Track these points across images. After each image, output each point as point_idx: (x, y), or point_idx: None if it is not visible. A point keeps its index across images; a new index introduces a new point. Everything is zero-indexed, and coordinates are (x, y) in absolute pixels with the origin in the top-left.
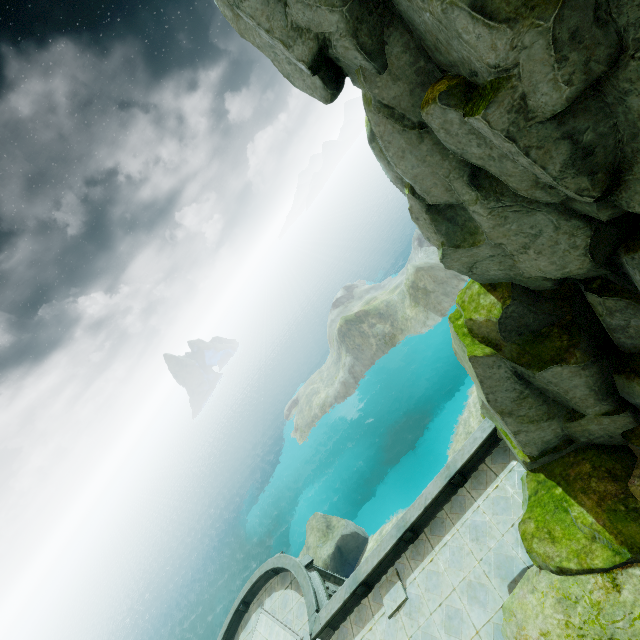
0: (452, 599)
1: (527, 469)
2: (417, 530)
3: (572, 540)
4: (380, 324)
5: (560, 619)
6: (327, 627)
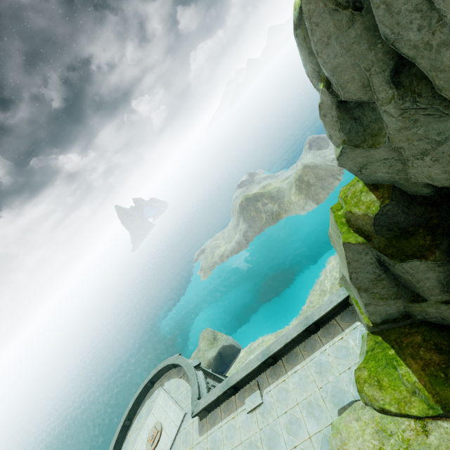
0: (295, 410)
1: (368, 330)
2: (277, 358)
3: (396, 390)
4: (271, 204)
5: (375, 444)
6: (204, 410)
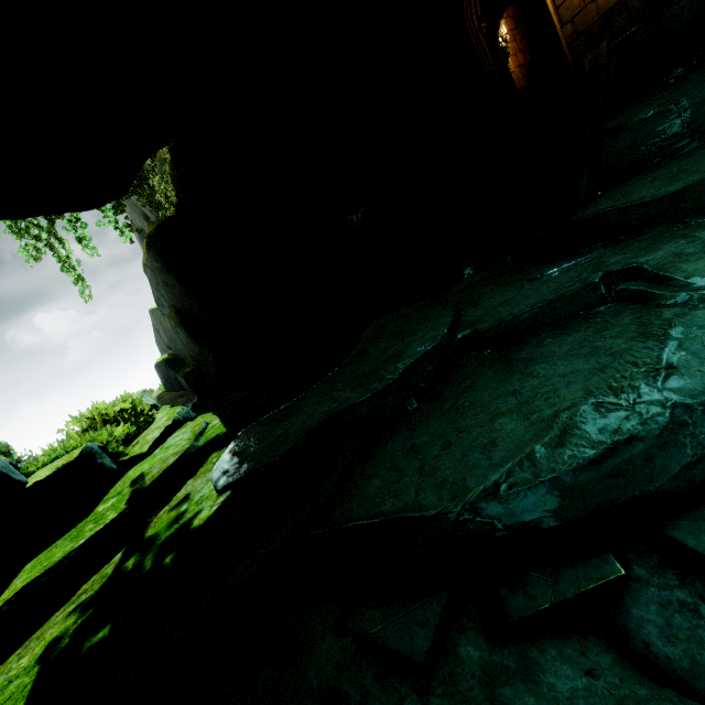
0: None
1: None
2: None
3: None
4: None
5: None
6: None
